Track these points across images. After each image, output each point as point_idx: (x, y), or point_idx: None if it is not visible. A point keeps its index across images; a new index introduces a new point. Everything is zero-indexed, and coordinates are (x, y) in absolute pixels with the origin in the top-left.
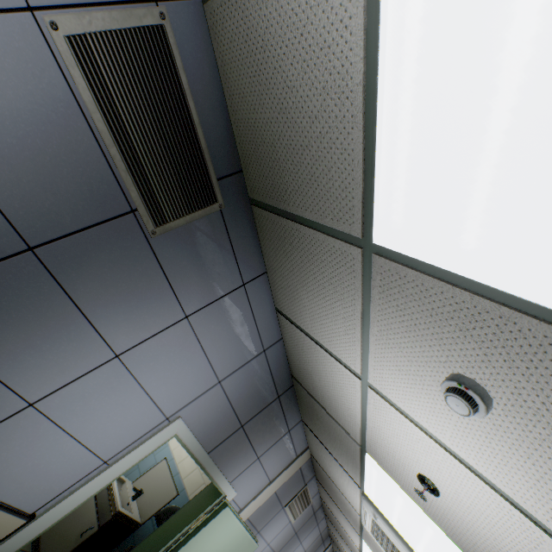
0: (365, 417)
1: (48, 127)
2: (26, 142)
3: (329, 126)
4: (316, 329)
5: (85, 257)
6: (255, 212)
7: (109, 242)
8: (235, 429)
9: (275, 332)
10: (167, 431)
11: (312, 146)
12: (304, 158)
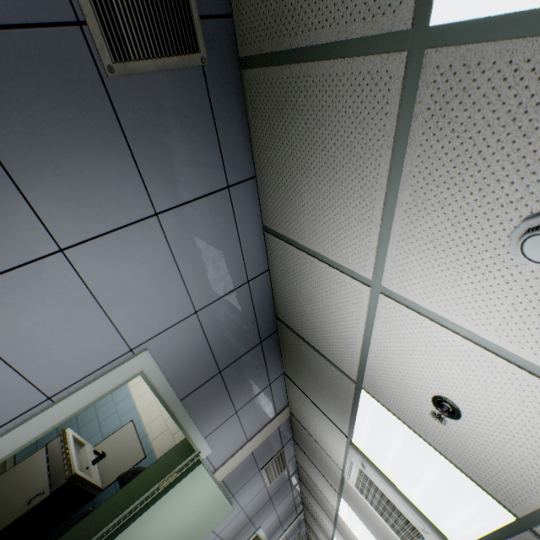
0: (368, 341)
1: None
2: None
3: None
4: (317, 233)
5: (6, 78)
6: (247, 80)
7: (43, 64)
8: (212, 374)
9: (261, 260)
10: (131, 366)
11: None
12: None
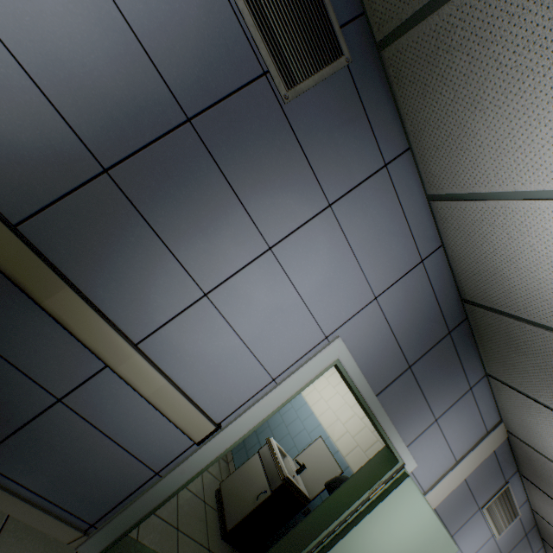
0: None
1: None
2: (175, 8)
3: None
4: (506, 168)
5: (231, 129)
6: (387, 58)
7: (248, 112)
8: (401, 369)
9: (431, 236)
10: (328, 353)
11: None
12: None
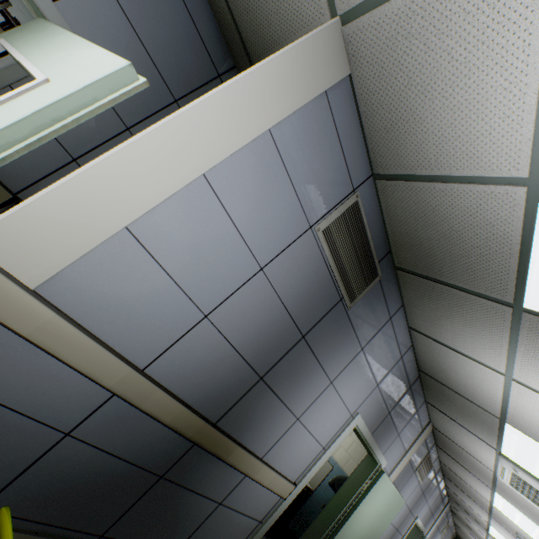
0: (506, 399)
1: (312, 275)
2: (305, 286)
3: (488, 252)
4: (458, 343)
5: (321, 332)
6: (400, 274)
7: (331, 320)
8: (385, 415)
9: (407, 342)
10: (352, 424)
11: (471, 257)
12: (462, 260)
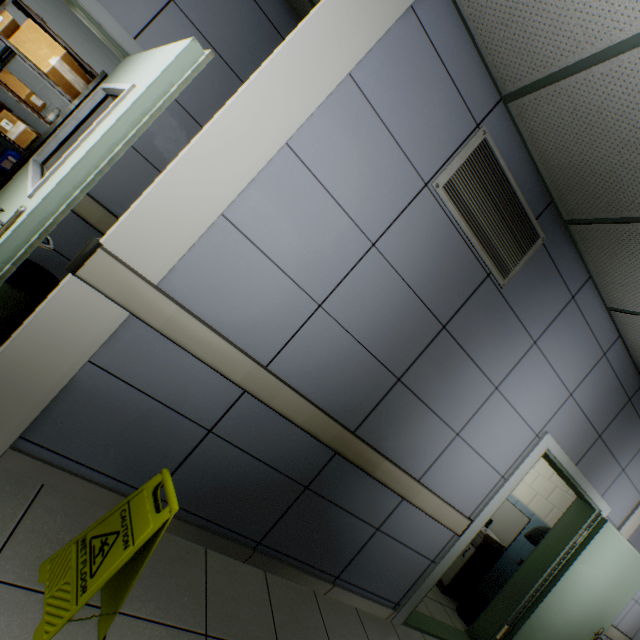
0: None
1: (441, 246)
2: (433, 262)
3: None
4: None
5: (468, 321)
6: (574, 230)
7: (478, 304)
8: (592, 439)
9: (610, 332)
10: (540, 446)
11: None
12: None
